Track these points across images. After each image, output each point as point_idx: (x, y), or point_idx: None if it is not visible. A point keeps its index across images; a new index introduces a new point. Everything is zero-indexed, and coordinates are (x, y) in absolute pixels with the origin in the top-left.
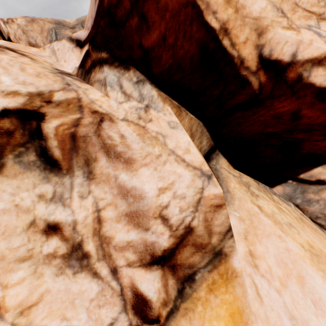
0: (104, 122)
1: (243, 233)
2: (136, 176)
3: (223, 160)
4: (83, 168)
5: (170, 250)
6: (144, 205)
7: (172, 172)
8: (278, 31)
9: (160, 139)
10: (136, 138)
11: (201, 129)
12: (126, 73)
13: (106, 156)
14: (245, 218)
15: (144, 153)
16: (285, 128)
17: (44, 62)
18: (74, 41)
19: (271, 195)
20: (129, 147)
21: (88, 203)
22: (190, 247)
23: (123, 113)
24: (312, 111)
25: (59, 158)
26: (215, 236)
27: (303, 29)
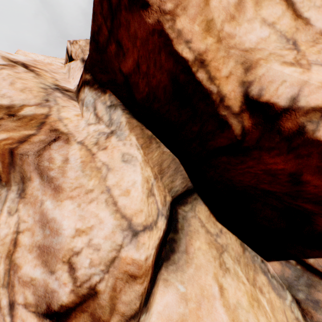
0: (56, 142)
1: (176, 321)
2: (60, 207)
3: (203, 207)
4: (19, 184)
5: (68, 308)
6: (58, 242)
7: (94, 215)
8: (273, 67)
9: (102, 172)
10: (78, 165)
11: (176, 166)
12: (102, 96)
13: (40, 178)
14: (192, 298)
15: (76, 184)
16: (285, 190)
17: (50, 78)
18: (84, 62)
19: (255, 274)
20: (64, 174)
21: (12, 221)
22: (88, 315)
23: (84, 135)
24: (321, 179)
25: (0, 169)
26: (117, 315)
27: (319, 66)
